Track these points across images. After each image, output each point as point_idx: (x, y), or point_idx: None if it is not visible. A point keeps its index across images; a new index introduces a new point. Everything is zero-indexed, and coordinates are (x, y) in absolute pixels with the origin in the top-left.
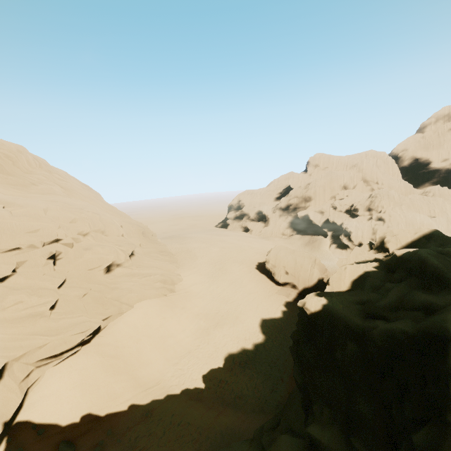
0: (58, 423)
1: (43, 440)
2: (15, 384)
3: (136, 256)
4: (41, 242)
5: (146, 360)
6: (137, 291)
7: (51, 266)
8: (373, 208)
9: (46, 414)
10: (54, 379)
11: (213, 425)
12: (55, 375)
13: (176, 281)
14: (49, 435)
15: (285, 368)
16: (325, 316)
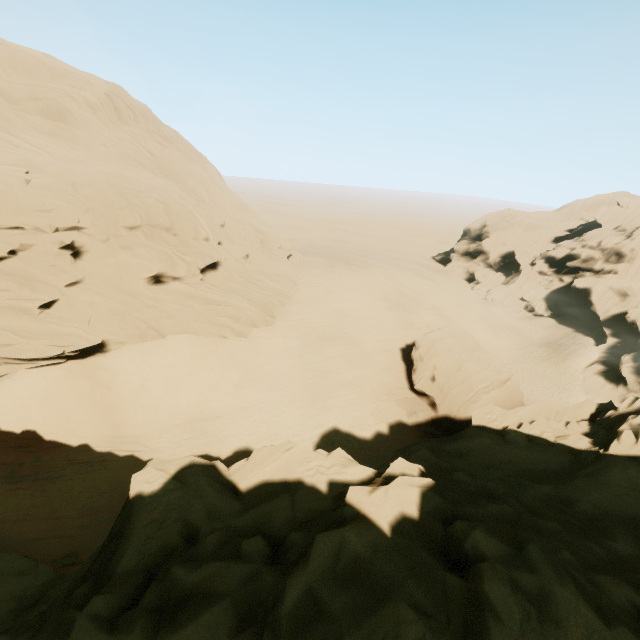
0: None
1: None
2: None
3: (219, 272)
4: (52, 227)
5: (145, 405)
6: (181, 319)
7: (67, 258)
8: None
9: None
10: (19, 382)
11: None
12: (23, 378)
13: (259, 323)
14: None
15: None
16: (124, 513)
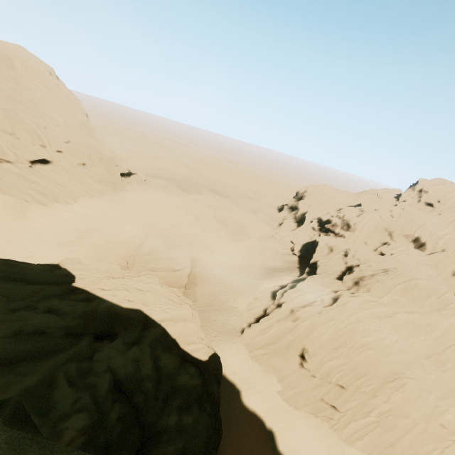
0: None
1: None
2: None
3: (48, 166)
4: None
5: None
6: None
7: None
8: (361, 283)
9: None
10: None
11: None
12: None
13: (61, 201)
14: None
15: None
16: None
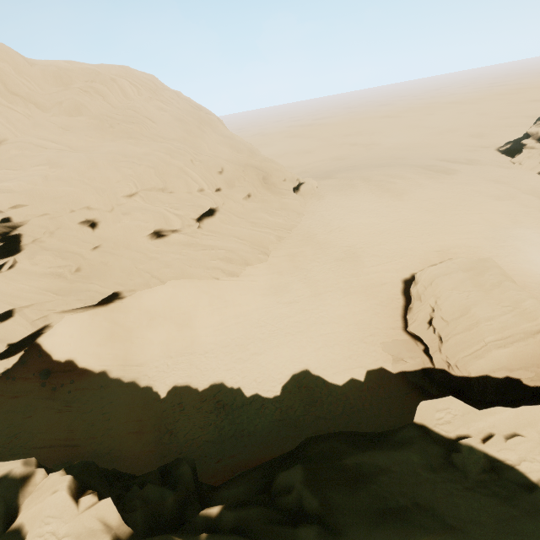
0: (52, 356)
1: (39, 361)
2: (27, 321)
3: (216, 217)
4: (66, 209)
5: (150, 339)
6: (177, 267)
7: (85, 230)
8: None
9: (49, 346)
10: (64, 325)
11: (118, 438)
12: (66, 322)
13: (252, 261)
14: (43, 361)
15: (237, 453)
16: None
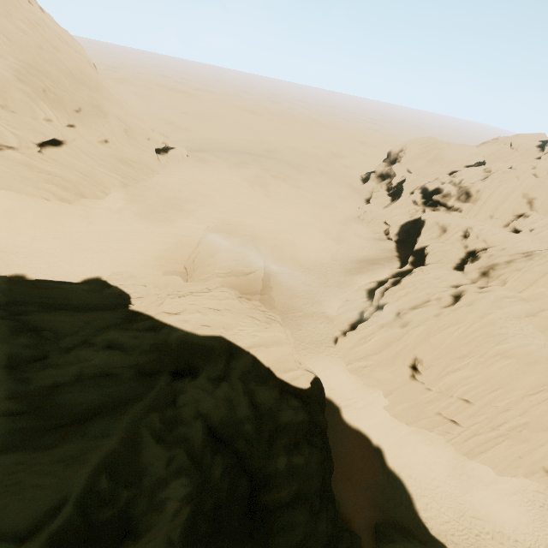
0: None
1: None
2: None
3: (62, 149)
4: None
5: None
6: (5, 179)
7: None
8: (491, 274)
9: None
10: None
11: None
12: None
13: (89, 195)
14: None
15: None
16: None
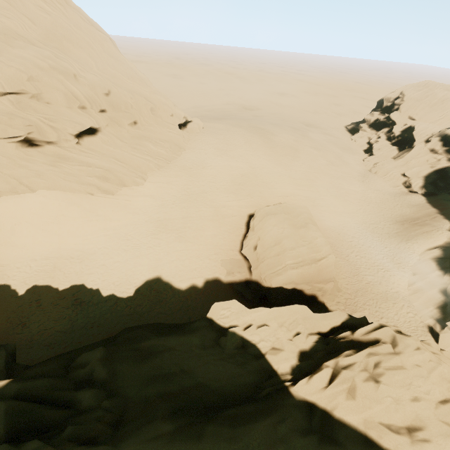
0: None
1: None
2: None
3: (97, 137)
4: None
5: (15, 242)
6: (49, 178)
7: None
8: None
9: None
10: None
11: None
12: None
13: (129, 183)
14: None
15: (84, 340)
16: None
